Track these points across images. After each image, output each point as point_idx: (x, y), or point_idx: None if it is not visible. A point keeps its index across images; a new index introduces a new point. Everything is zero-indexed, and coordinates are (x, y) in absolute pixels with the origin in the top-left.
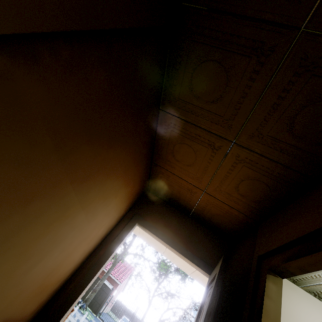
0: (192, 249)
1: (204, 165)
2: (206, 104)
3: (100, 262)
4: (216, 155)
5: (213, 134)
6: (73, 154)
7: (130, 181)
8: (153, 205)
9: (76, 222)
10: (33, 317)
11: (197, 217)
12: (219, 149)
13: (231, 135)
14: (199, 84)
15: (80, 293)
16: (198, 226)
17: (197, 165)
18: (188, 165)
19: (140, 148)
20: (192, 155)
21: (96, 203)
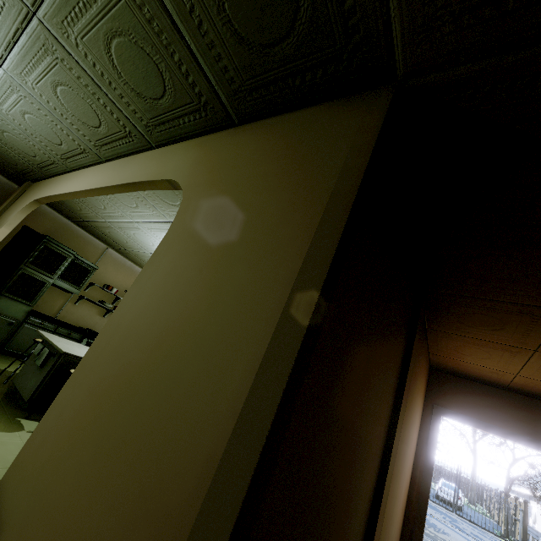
0: (530, 433)
1: (505, 359)
2: (485, 330)
3: (428, 469)
4: (517, 356)
5: (505, 345)
6: (404, 432)
7: (421, 390)
8: (448, 387)
9: (407, 456)
10: (401, 526)
11: (518, 391)
12: (518, 353)
13: (528, 347)
14: (469, 321)
15: (427, 501)
16: (525, 400)
17: (495, 359)
18: (482, 358)
19: (422, 366)
20: (484, 353)
21: (411, 433)
